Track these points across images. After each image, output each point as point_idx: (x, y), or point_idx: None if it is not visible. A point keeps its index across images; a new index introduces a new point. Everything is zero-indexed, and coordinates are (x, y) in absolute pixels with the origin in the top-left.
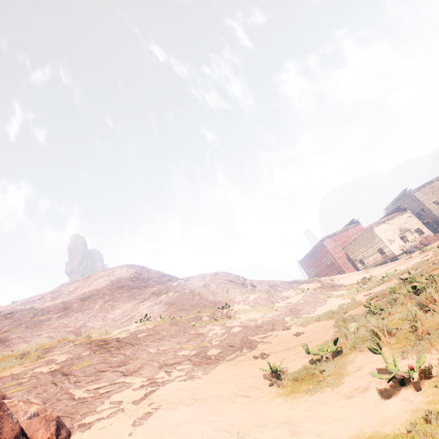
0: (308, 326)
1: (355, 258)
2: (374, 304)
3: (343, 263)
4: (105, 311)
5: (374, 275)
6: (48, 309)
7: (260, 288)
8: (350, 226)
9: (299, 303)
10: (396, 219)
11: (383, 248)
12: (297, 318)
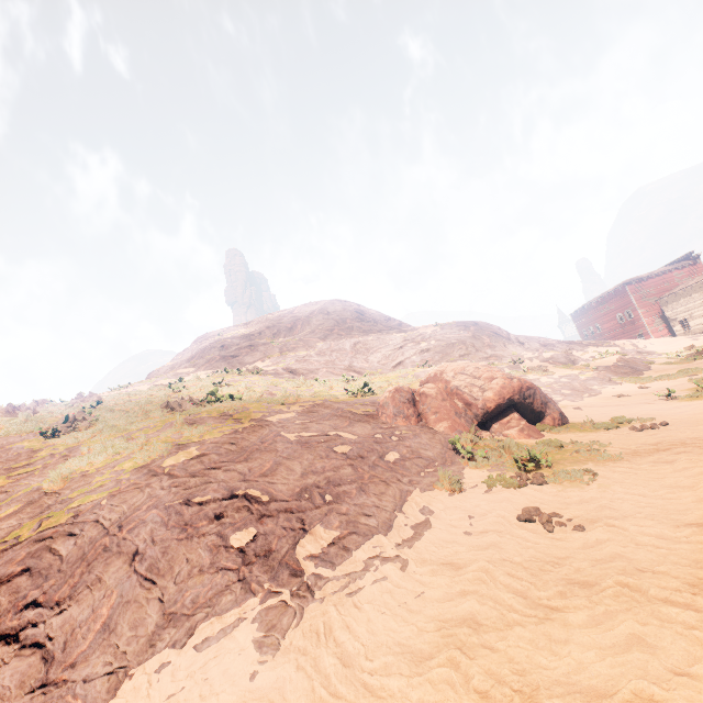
0: (647, 383)
1: (675, 316)
2: None
3: (650, 322)
4: (363, 353)
5: None
6: (291, 346)
7: (529, 346)
8: (680, 265)
9: (619, 365)
10: None
11: None
12: (625, 378)
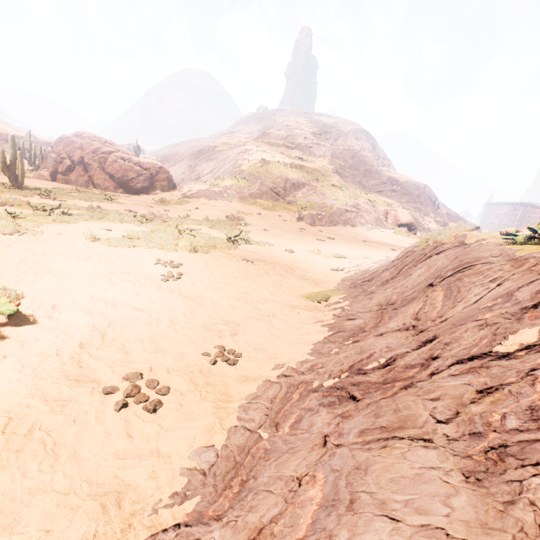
0: None
1: None
2: None
3: None
4: (367, 177)
5: None
6: (336, 155)
7: (440, 211)
8: None
9: None
10: None
11: None
12: None
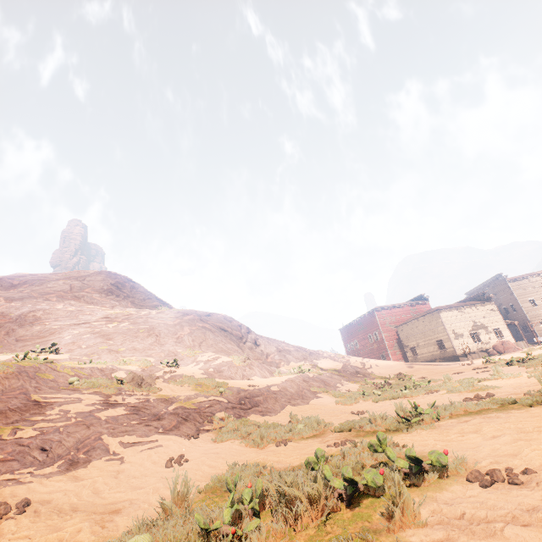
0: (220, 444)
1: (407, 343)
2: (256, 485)
3: (391, 345)
4: (21, 322)
5: (415, 373)
6: None
7: (264, 349)
8: (414, 302)
9: (266, 391)
10: (474, 308)
11: (445, 341)
12: (234, 418)
